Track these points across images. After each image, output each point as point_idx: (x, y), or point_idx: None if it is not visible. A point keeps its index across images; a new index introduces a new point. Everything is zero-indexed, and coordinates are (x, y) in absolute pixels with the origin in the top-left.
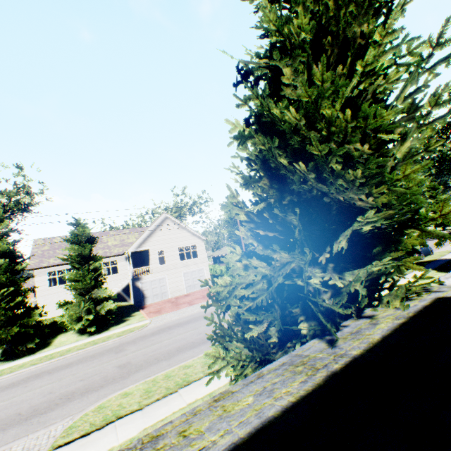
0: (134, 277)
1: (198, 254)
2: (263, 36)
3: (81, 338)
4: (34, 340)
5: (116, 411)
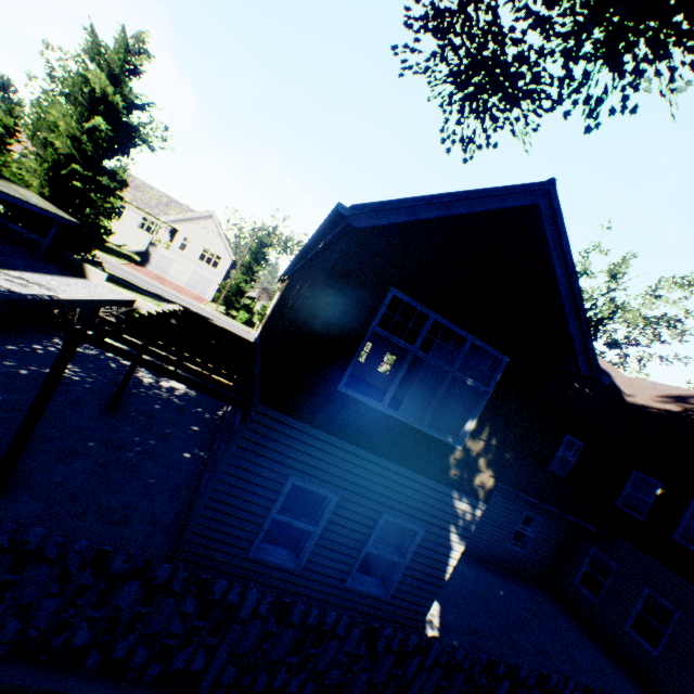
0: (152, 242)
1: (219, 266)
2: None
3: None
4: None
5: None
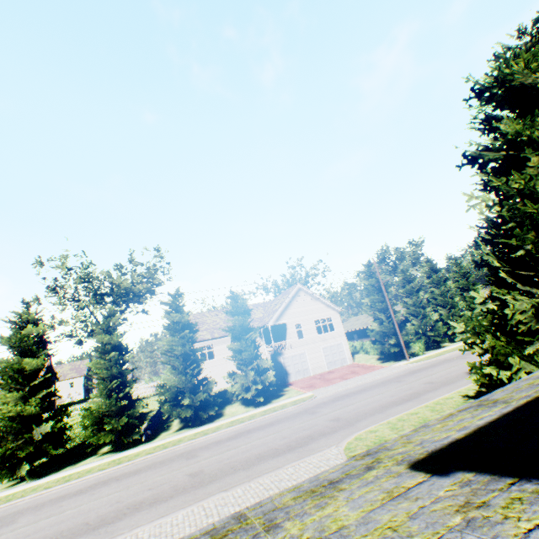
0: (276, 352)
1: (334, 326)
2: (482, 130)
3: (249, 409)
4: (214, 407)
5: (379, 438)
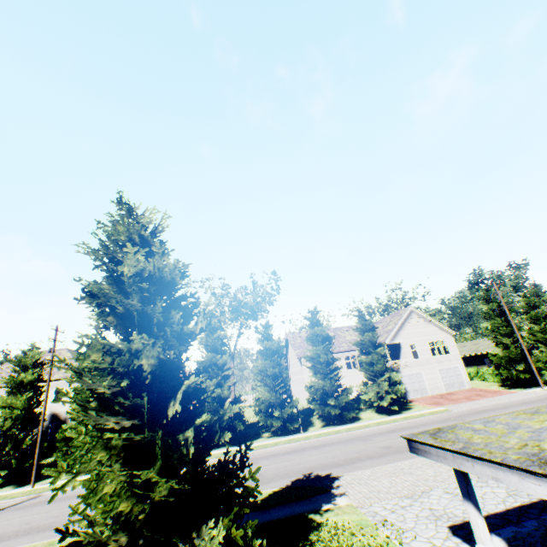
0: (393, 370)
1: (449, 349)
2: None
3: (384, 416)
4: (354, 410)
5: None
